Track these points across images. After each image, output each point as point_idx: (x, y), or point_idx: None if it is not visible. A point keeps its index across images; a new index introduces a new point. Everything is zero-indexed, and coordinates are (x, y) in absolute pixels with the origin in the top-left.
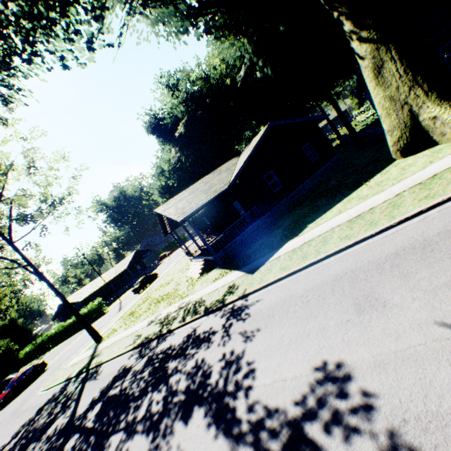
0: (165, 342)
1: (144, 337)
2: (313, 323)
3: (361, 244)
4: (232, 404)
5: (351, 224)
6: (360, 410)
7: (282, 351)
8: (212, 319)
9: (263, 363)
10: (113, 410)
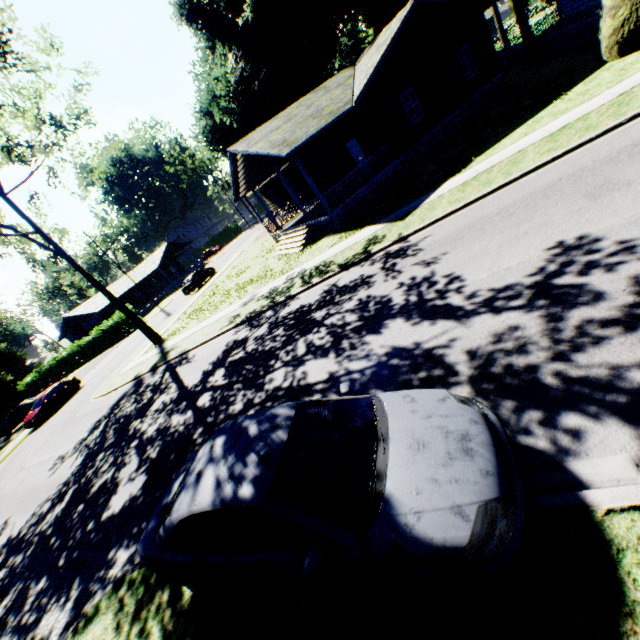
0: (290, 307)
1: (248, 314)
2: (528, 226)
3: (575, 152)
4: (440, 304)
5: (554, 138)
6: (620, 252)
7: (493, 255)
8: (357, 270)
9: (468, 270)
10: (251, 364)
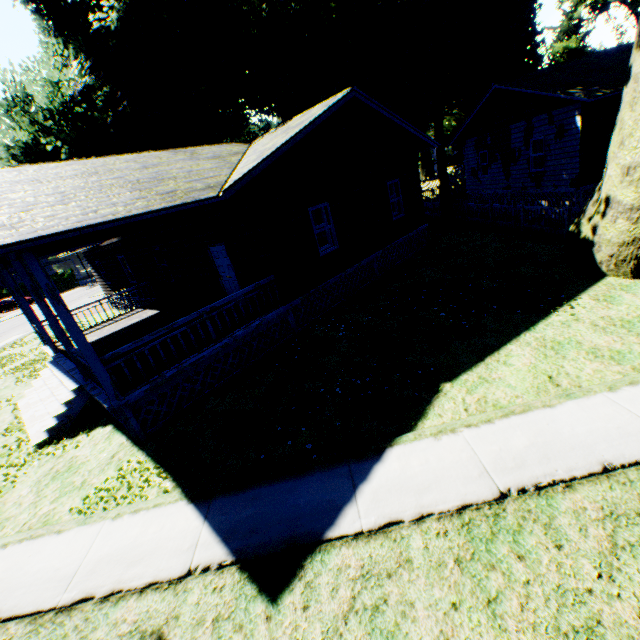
0: None
1: None
2: None
3: None
4: None
5: None
6: None
7: None
8: None
9: None
10: None
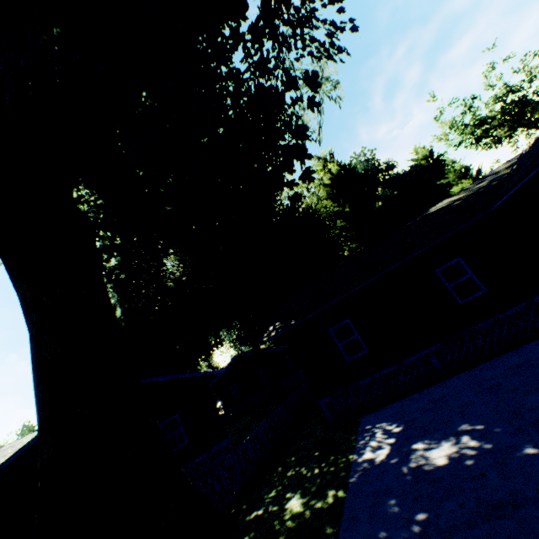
0: None
1: None
2: None
3: None
4: None
5: None
6: None
7: None
8: None
9: None
10: None
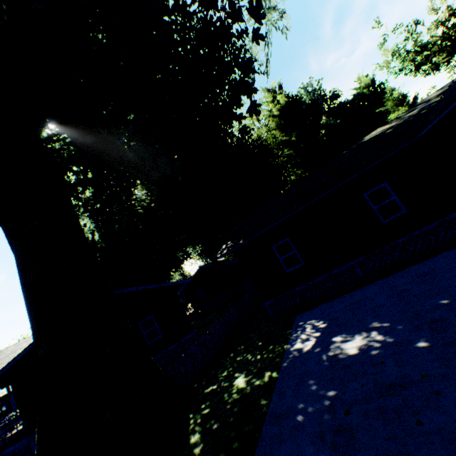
0: None
1: None
2: None
3: None
4: None
5: None
6: None
7: None
8: None
9: None
10: None
